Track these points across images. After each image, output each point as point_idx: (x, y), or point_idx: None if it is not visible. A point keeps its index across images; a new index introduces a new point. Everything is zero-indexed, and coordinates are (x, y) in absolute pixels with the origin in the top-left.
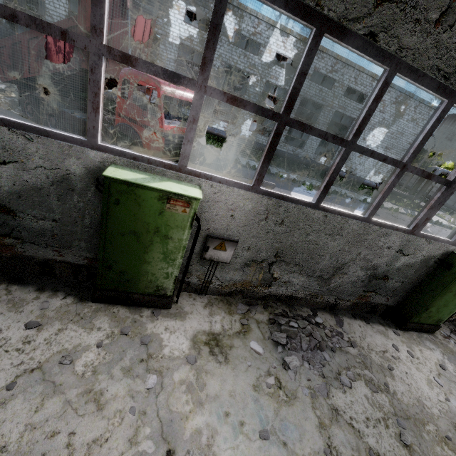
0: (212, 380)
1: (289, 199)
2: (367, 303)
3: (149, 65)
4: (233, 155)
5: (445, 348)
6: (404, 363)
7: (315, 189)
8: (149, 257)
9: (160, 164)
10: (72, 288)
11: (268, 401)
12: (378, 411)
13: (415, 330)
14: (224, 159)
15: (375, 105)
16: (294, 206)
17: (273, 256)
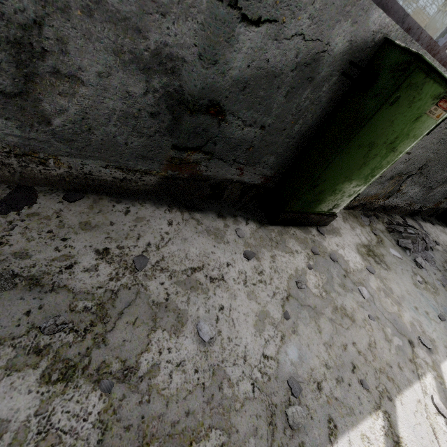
0: (392, 284)
1: None
2: (436, 208)
3: None
4: None
5: None
6: None
7: None
8: (357, 174)
9: (425, 43)
10: (244, 212)
11: (427, 294)
12: None
13: None
14: None
15: None
16: None
17: (419, 168)
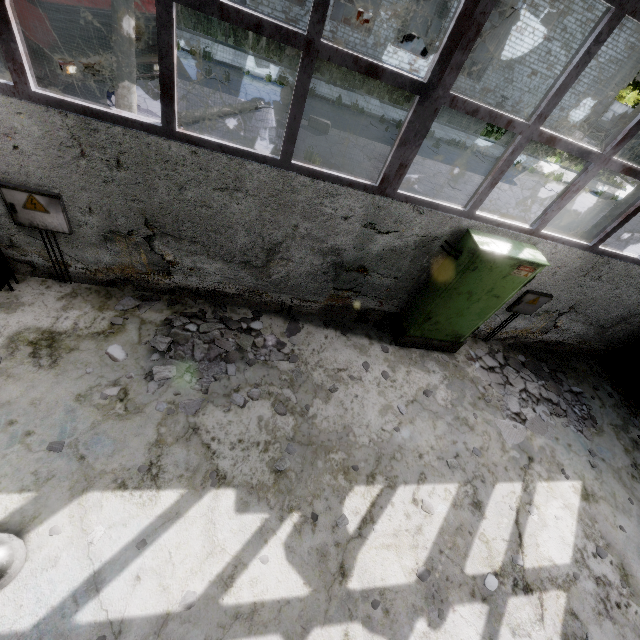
0: (13, 385)
1: (107, 117)
2: (348, 307)
3: None
4: (286, 70)
5: (456, 372)
6: (364, 385)
7: None
8: None
9: None
10: None
11: (90, 413)
12: (266, 434)
13: (420, 347)
14: (261, 77)
15: None
16: (122, 131)
17: (144, 225)
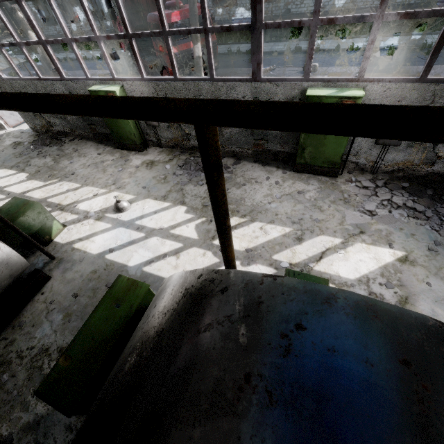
0: (140, 173)
1: (161, 80)
2: (265, 151)
3: (81, 39)
4: (306, 42)
5: (330, 186)
6: (261, 185)
7: (412, 51)
8: (120, 124)
9: (108, 79)
10: (114, 145)
11: (155, 181)
12: (206, 195)
13: (309, 172)
14: (284, 52)
15: (158, 2)
16: (164, 83)
17: None
